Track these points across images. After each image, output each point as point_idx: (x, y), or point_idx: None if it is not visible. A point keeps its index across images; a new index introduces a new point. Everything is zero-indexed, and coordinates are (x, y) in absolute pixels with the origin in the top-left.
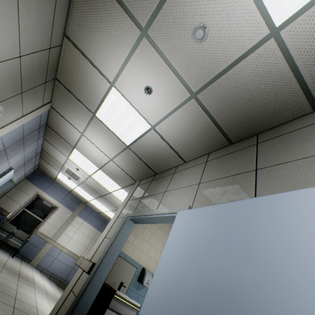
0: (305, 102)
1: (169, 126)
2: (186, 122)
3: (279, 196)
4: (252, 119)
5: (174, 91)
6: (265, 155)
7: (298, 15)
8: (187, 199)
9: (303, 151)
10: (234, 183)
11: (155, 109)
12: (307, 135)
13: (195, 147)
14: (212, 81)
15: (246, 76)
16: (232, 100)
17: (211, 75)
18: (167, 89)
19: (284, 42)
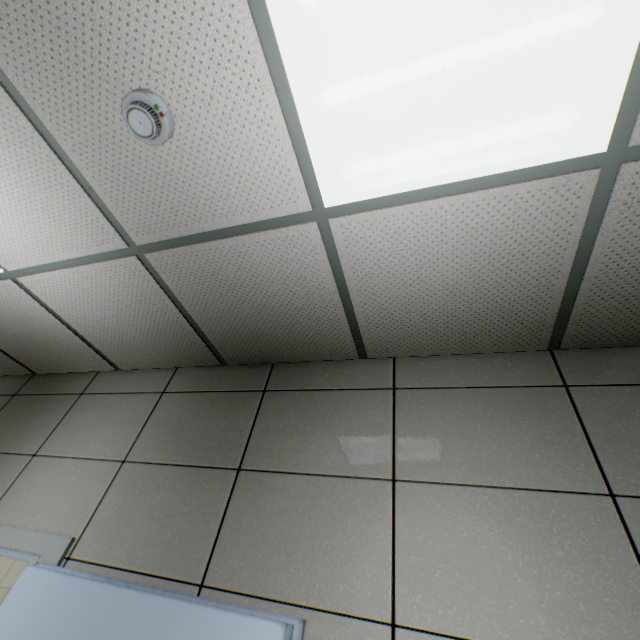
0: (352, 343)
1: (66, 290)
2: (119, 297)
3: (227, 620)
4: (267, 339)
5: (78, 218)
6: (265, 434)
7: (363, 207)
8: (77, 508)
9: (319, 454)
10: (189, 494)
11: (14, 234)
12: (336, 415)
13: (144, 350)
14: (187, 242)
15: (262, 265)
16: (229, 295)
17: (184, 229)
18: (52, 203)
19: (335, 240)
